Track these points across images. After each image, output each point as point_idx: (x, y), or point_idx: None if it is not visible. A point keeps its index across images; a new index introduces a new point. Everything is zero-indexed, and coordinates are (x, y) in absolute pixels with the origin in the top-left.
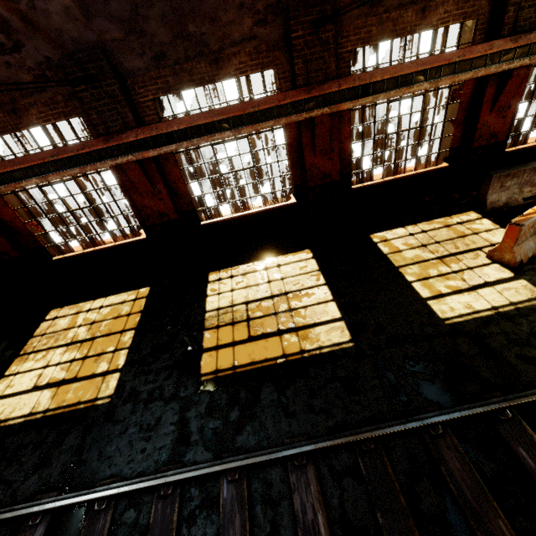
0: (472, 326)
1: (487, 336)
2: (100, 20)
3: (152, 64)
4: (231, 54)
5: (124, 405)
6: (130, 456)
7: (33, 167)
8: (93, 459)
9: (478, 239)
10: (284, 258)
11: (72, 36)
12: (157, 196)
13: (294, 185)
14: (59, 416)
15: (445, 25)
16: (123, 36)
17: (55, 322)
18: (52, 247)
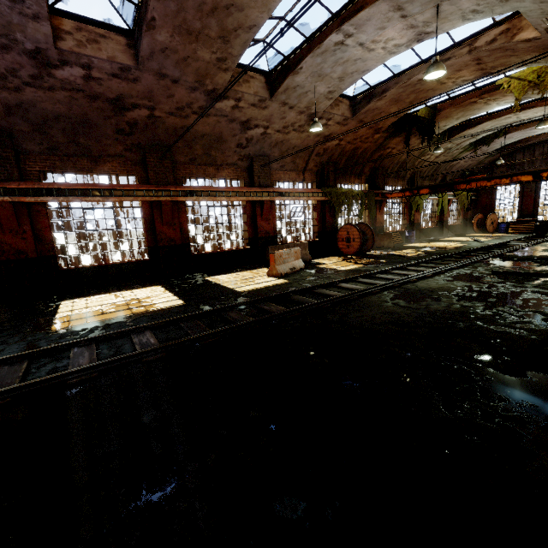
0: (254, 290)
1: (260, 291)
2: (16, 118)
3: (45, 151)
4: (107, 161)
5: None
6: None
7: None
8: None
9: (265, 273)
10: (138, 289)
11: None
12: (20, 235)
13: (148, 246)
14: None
15: (230, 178)
16: (30, 131)
17: None
18: None
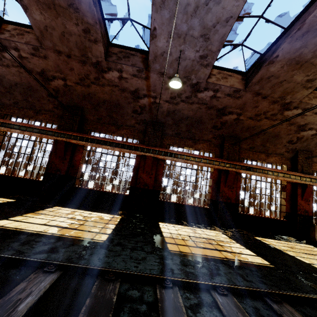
0: None
1: None
2: (169, 117)
3: (174, 134)
4: (201, 142)
5: (115, 246)
6: (125, 266)
7: (112, 143)
8: (94, 259)
9: None
10: (204, 229)
11: (158, 118)
12: (149, 175)
13: (210, 199)
14: (64, 237)
15: (276, 163)
16: (172, 124)
17: (59, 210)
18: (77, 181)
